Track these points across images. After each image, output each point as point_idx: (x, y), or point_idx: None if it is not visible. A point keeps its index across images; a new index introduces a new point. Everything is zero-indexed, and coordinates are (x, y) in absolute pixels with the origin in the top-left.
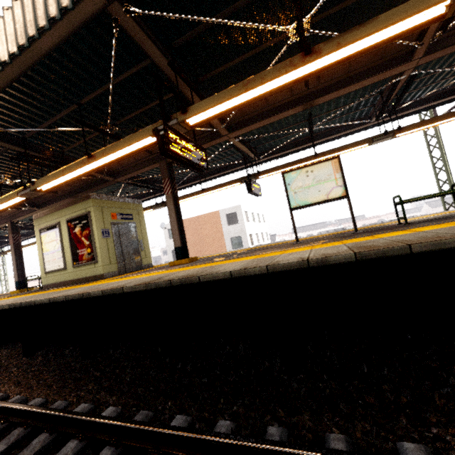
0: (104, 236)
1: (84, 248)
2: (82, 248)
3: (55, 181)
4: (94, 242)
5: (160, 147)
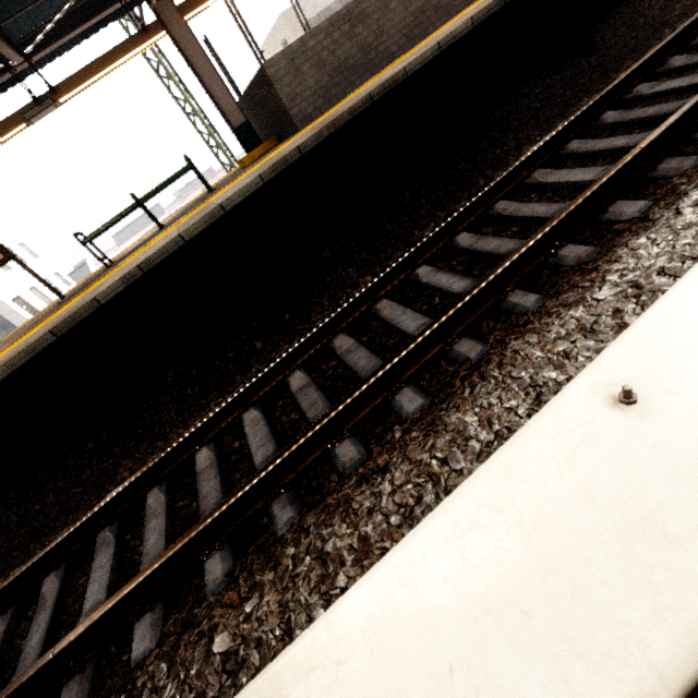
0: None
1: None
2: None
3: None
4: None
5: None
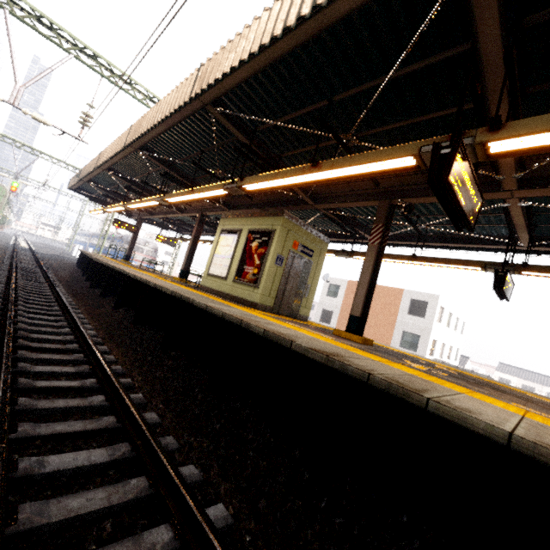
0: (277, 263)
1: (252, 267)
2: (250, 265)
3: (262, 184)
4: (264, 264)
5: (432, 171)
